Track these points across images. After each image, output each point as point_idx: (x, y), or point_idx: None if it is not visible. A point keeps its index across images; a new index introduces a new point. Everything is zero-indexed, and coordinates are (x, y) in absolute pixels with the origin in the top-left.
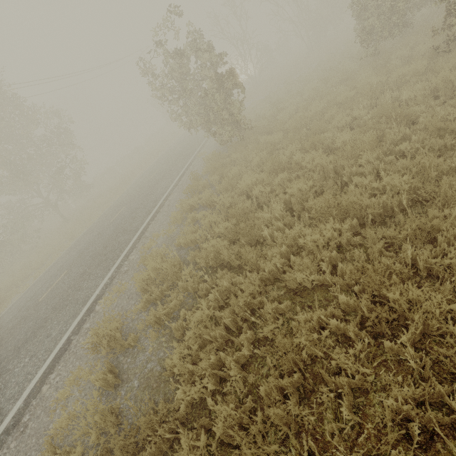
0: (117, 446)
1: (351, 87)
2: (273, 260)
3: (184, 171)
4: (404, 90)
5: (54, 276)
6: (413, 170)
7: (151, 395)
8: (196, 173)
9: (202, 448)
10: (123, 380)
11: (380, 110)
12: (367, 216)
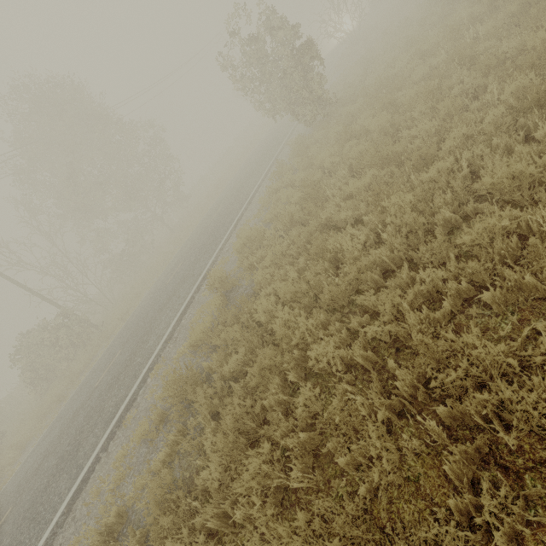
0: (229, 313)
1: (444, 26)
2: (328, 209)
3: (272, 162)
4: (479, 25)
5: (173, 268)
6: (441, 113)
7: (246, 296)
8: (281, 160)
9: (272, 302)
10: (230, 302)
11: (452, 54)
12: (405, 162)
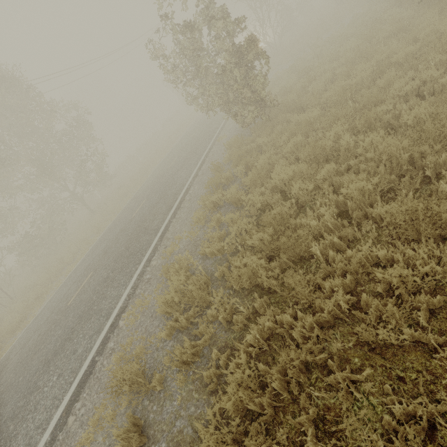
0: None
1: (410, 40)
2: (334, 297)
3: (203, 159)
4: None
5: (81, 277)
6: None
7: None
8: (217, 162)
9: None
10: (149, 437)
11: None
12: None
